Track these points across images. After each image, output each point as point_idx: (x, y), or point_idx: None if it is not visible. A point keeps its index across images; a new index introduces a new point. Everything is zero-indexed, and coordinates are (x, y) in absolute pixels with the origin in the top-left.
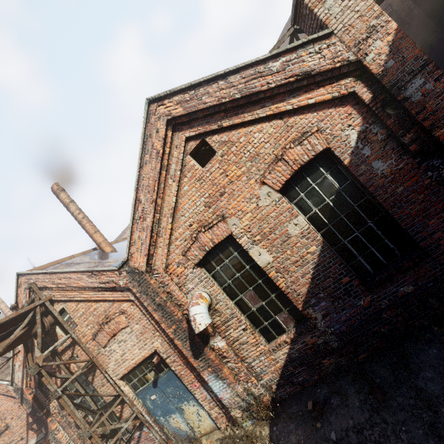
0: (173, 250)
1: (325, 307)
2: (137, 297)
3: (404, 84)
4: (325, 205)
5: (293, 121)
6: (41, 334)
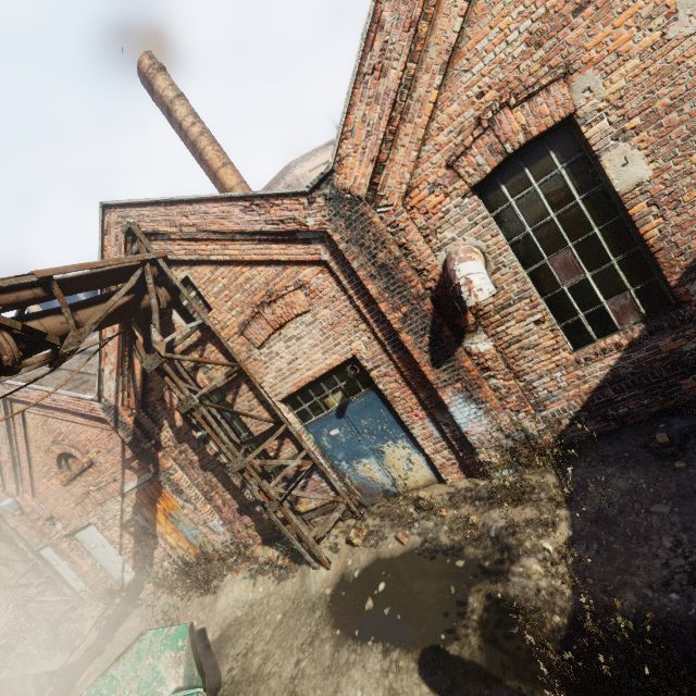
0: (428, 155)
1: None
2: (340, 252)
3: None
4: None
5: None
6: (157, 309)
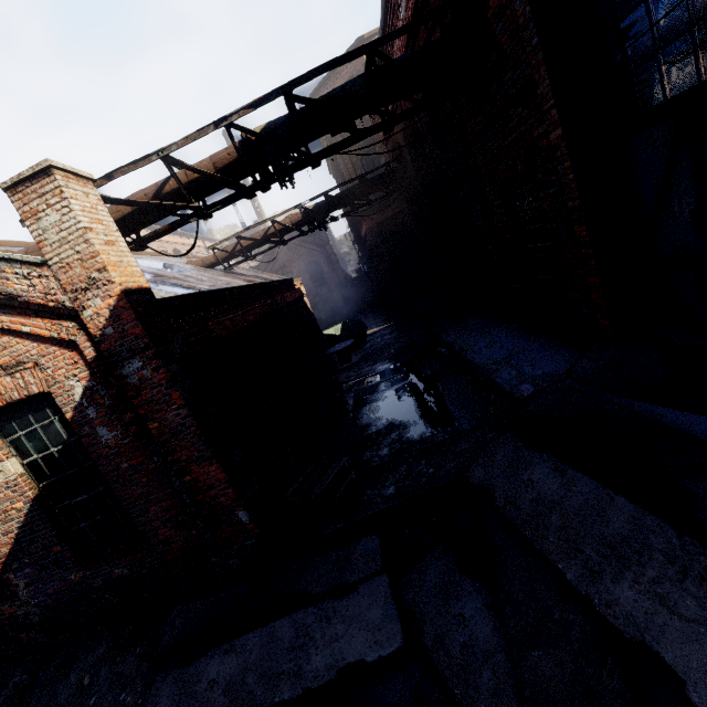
0: None
1: (30, 575)
2: None
3: (123, 360)
4: (49, 453)
5: (7, 341)
6: None
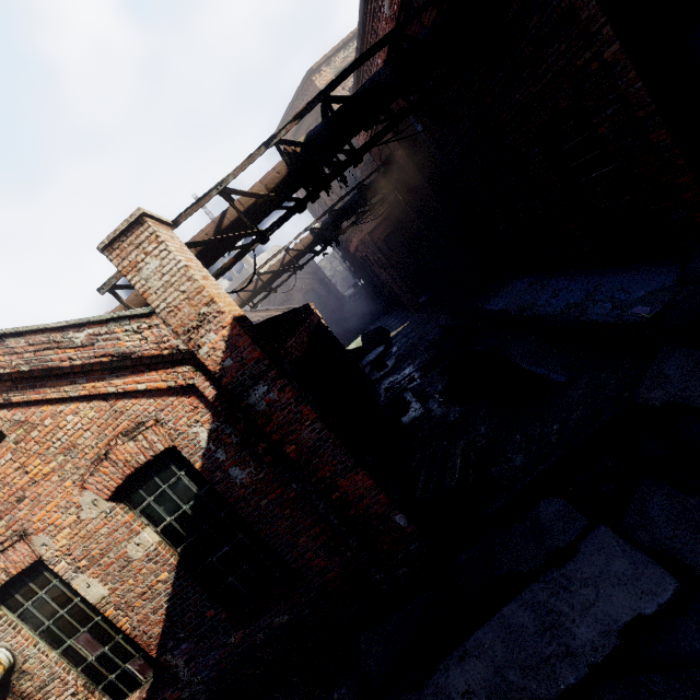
0: None
1: (187, 650)
2: None
3: (247, 389)
4: (182, 513)
5: (123, 406)
6: None
